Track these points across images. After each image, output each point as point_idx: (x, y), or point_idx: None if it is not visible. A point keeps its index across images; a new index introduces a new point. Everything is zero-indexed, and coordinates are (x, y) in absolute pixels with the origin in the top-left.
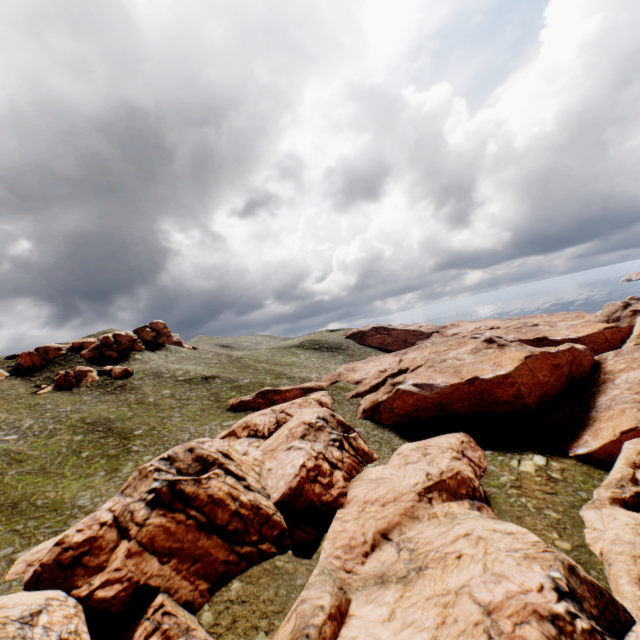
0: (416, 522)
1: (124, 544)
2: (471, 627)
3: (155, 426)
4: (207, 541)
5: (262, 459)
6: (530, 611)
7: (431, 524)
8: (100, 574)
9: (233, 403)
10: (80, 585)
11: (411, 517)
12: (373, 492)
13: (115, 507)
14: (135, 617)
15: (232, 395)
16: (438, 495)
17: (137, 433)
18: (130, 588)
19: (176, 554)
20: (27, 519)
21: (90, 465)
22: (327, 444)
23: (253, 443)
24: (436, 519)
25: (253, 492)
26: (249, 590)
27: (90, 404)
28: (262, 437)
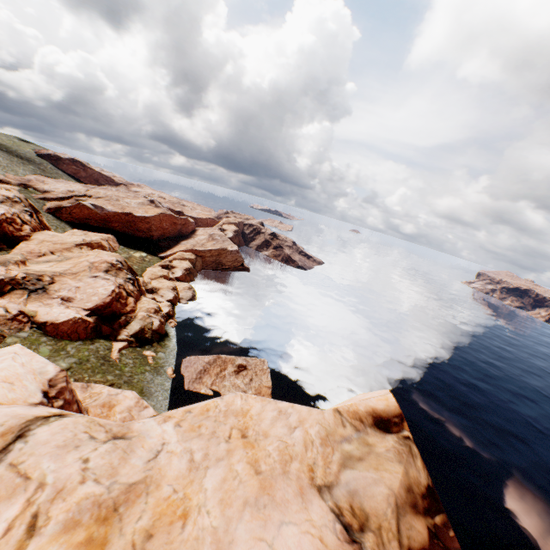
0: (71, 253)
1: None
2: (85, 267)
3: None
4: None
5: None
6: (106, 262)
7: (79, 254)
8: None
9: None
10: None
11: (69, 251)
12: (50, 239)
13: None
14: None
15: None
16: (87, 248)
17: None
18: None
19: None
20: None
21: None
22: (22, 211)
23: None
24: (82, 253)
25: None
26: None
27: None
28: None
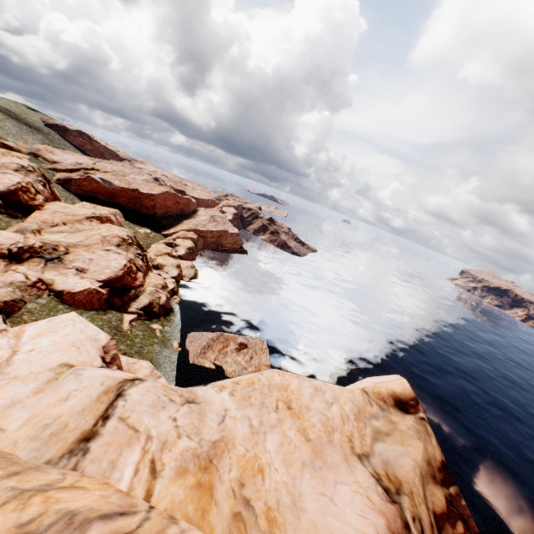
0: (82, 225)
1: None
2: (97, 240)
3: None
4: None
5: None
6: (118, 236)
7: (90, 226)
8: None
9: None
10: None
11: (80, 223)
12: (62, 210)
13: None
14: None
15: None
16: (96, 221)
17: None
18: None
19: None
20: None
21: None
22: (35, 181)
23: None
24: (93, 226)
25: None
26: None
27: None
28: None
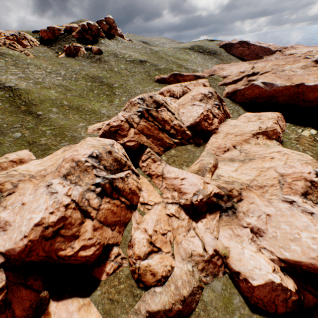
0: (248, 145)
1: (132, 130)
2: (271, 178)
3: (122, 84)
4: (162, 135)
5: (178, 108)
6: (302, 178)
7: (256, 146)
8: (125, 138)
9: (158, 78)
10: (119, 140)
11: (247, 142)
12: (231, 130)
13: (124, 115)
14: (140, 153)
15: (156, 74)
16: (261, 137)
17: (115, 86)
18: (138, 144)
19: (151, 137)
20: (85, 115)
21: (99, 97)
22: (212, 106)
23: (172, 100)
24: (259, 145)
25: (178, 121)
26: (178, 154)
27: (87, 67)
28: (176, 98)
